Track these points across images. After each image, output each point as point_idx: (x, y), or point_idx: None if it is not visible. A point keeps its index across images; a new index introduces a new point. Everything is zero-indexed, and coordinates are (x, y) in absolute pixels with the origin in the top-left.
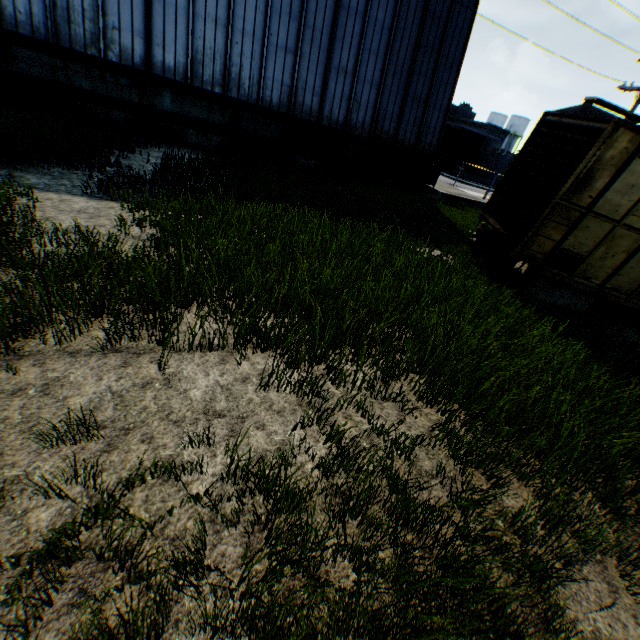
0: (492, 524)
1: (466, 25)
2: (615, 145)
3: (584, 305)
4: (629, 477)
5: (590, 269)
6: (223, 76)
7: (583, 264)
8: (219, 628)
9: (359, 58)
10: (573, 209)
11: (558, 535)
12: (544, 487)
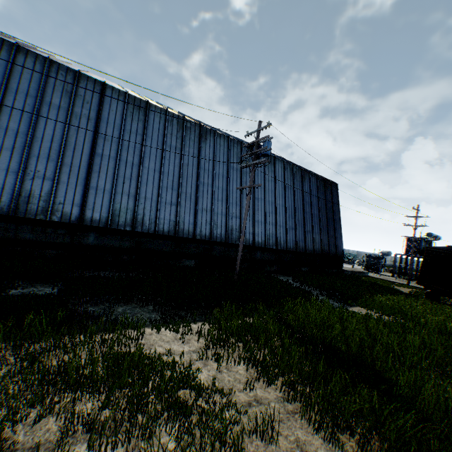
0: None
1: (337, 209)
2: None
3: None
4: None
5: None
6: (275, 241)
7: None
8: None
9: (313, 226)
10: None
11: None
12: None
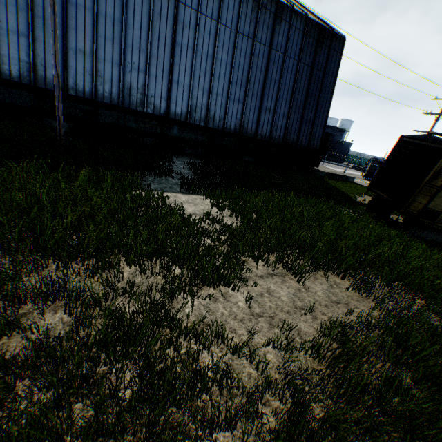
0: None
1: (332, 82)
2: None
3: (441, 238)
4: None
5: None
6: (205, 116)
7: (439, 216)
8: (420, 378)
9: (277, 103)
10: (432, 188)
11: None
12: None
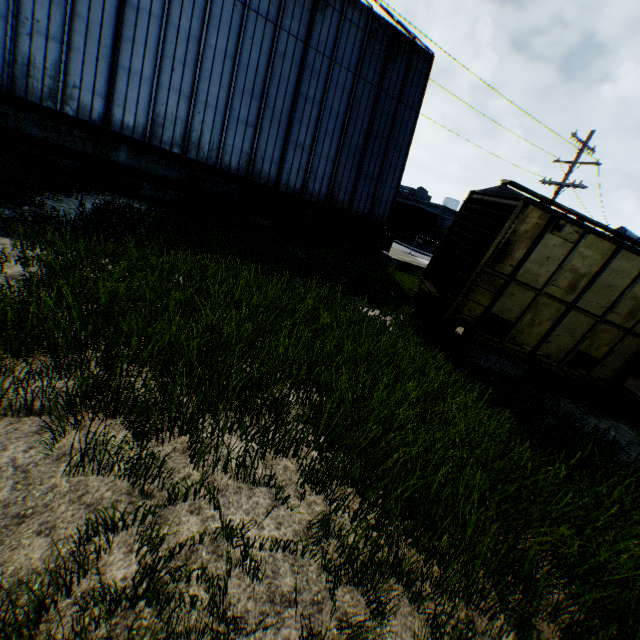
0: None
1: (411, 121)
2: (528, 220)
3: (520, 371)
4: (549, 591)
5: (521, 335)
6: (183, 139)
7: (513, 330)
8: None
9: (316, 137)
10: (497, 276)
11: None
12: (438, 614)
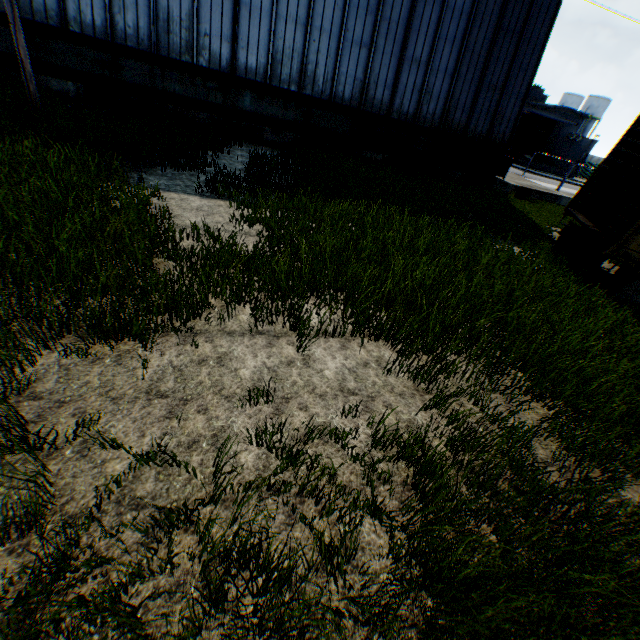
0: (617, 511)
1: (553, 4)
2: None
3: None
4: None
5: None
6: (299, 74)
7: None
8: (403, 556)
9: (434, 47)
10: None
11: None
12: None
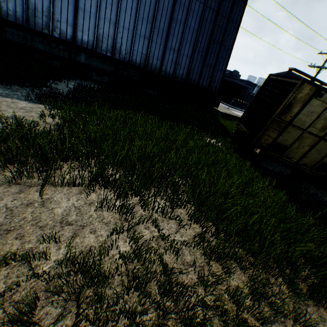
0: (219, 297)
1: (234, 32)
2: (303, 91)
3: (288, 172)
4: (303, 270)
5: (291, 153)
6: (112, 48)
7: (287, 151)
8: None
9: (181, 44)
10: (282, 122)
11: (258, 305)
12: (254, 274)
